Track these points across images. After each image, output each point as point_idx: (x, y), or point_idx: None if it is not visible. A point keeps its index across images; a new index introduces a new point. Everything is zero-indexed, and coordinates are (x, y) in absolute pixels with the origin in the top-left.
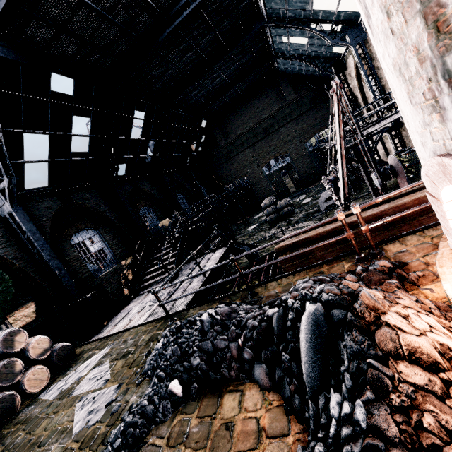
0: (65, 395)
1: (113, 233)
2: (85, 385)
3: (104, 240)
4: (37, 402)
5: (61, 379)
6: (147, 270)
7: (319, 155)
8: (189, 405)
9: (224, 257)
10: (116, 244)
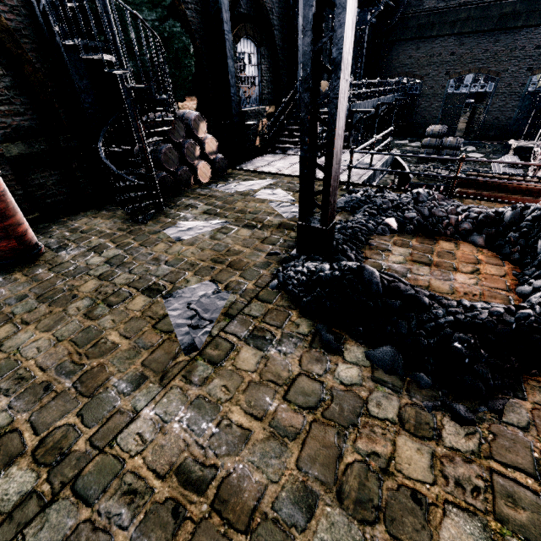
0: (245, 194)
1: (269, 63)
2: (266, 195)
3: (259, 67)
4: (211, 189)
5: (231, 183)
6: (285, 132)
7: (532, 105)
8: (405, 235)
9: (387, 161)
10: (266, 80)
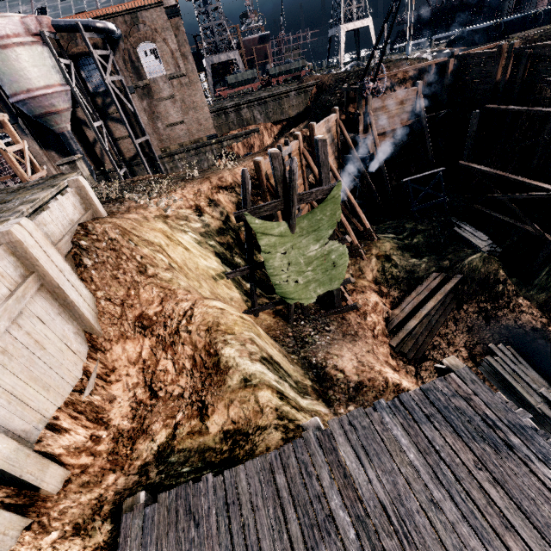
0: None
1: None
2: None
3: None
4: None
5: None
6: None
7: None
8: None
9: None
10: None
